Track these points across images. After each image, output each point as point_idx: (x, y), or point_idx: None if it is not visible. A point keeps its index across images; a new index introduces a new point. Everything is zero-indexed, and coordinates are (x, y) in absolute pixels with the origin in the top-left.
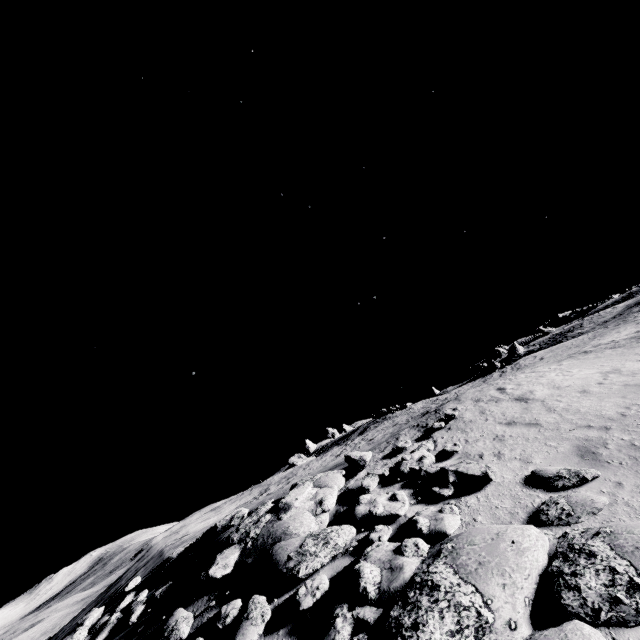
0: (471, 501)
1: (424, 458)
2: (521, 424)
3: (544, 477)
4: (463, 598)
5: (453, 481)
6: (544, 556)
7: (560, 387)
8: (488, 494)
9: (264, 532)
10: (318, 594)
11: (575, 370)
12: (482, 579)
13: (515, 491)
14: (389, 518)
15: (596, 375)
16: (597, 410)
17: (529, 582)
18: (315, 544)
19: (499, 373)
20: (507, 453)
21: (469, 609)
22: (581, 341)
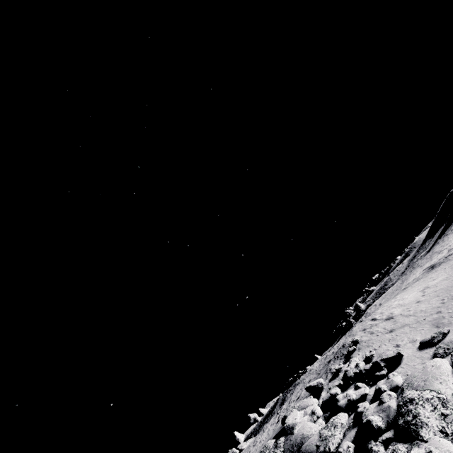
0: (399, 370)
1: (358, 364)
2: (398, 328)
3: (426, 341)
4: (427, 395)
5: (383, 365)
6: (449, 366)
7: (405, 305)
8: (405, 363)
9: (287, 446)
10: (351, 449)
11: (406, 296)
12: (430, 385)
13: (418, 354)
14: (361, 401)
15: (418, 293)
16: (430, 306)
17: (450, 377)
18: (329, 430)
19: (359, 323)
20: (401, 343)
21: (433, 398)
22: (397, 286)
